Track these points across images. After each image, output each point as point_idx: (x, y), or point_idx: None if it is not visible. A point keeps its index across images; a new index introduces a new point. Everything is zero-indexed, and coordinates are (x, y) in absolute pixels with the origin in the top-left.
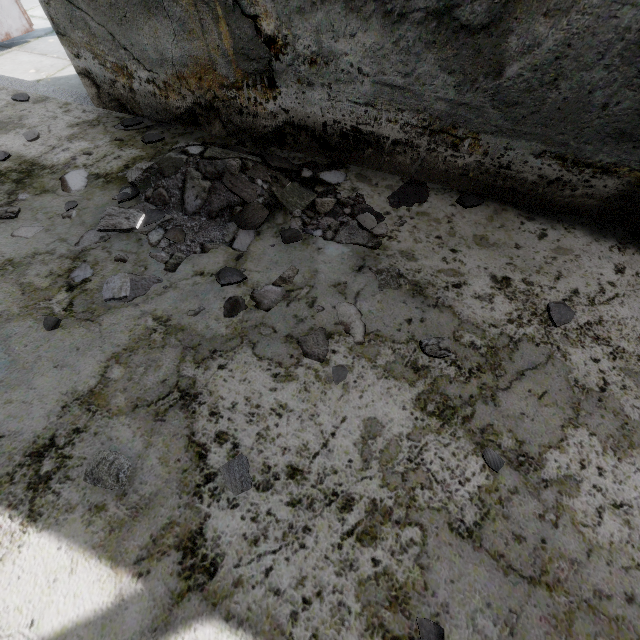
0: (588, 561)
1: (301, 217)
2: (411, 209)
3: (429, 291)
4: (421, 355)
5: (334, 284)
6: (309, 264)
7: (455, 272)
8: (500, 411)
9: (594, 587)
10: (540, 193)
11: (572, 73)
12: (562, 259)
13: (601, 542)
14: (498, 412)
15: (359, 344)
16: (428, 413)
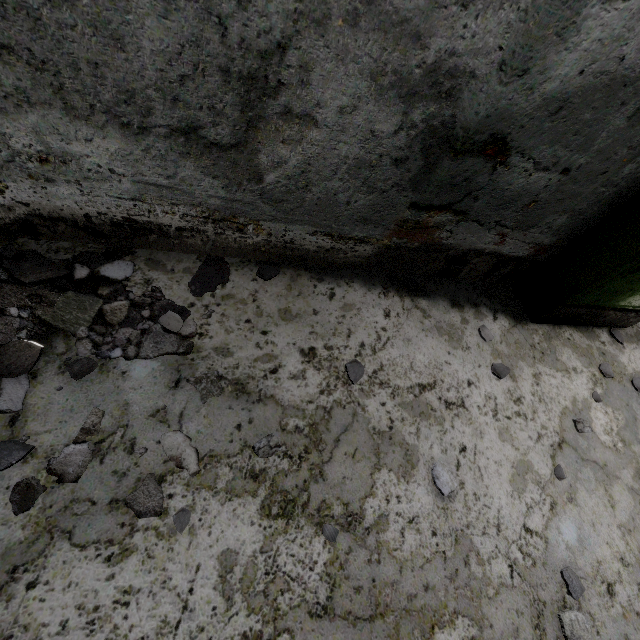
0: (401, 577)
1: (89, 337)
2: (215, 294)
3: (251, 386)
4: (257, 459)
5: (152, 413)
6: (116, 398)
7: (270, 356)
8: (328, 484)
9: (407, 594)
10: (323, 257)
11: (318, 182)
12: (349, 316)
13: (406, 556)
14: (327, 485)
15: (195, 475)
16: (274, 517)
